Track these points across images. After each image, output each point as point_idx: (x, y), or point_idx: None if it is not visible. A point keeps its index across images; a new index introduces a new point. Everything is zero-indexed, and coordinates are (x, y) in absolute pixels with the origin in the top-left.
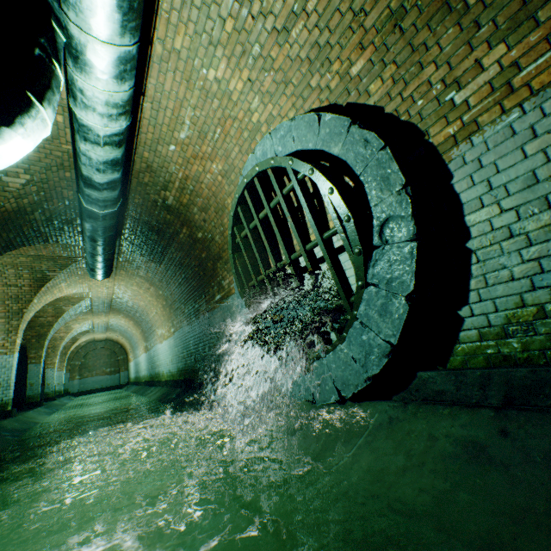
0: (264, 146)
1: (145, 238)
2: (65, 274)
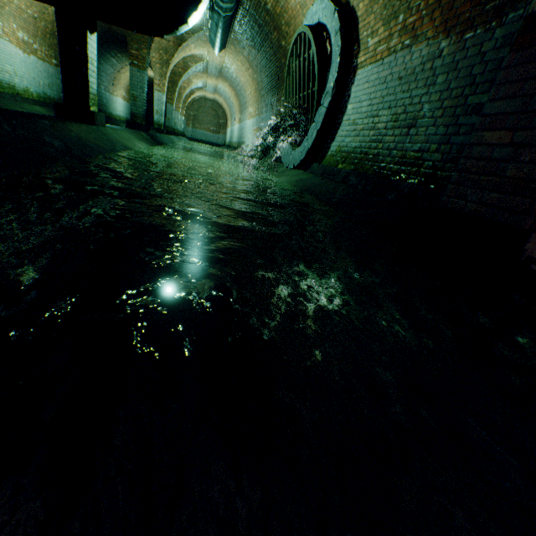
0: (317, 7)
1: (250, 28)
2: (195, 38)
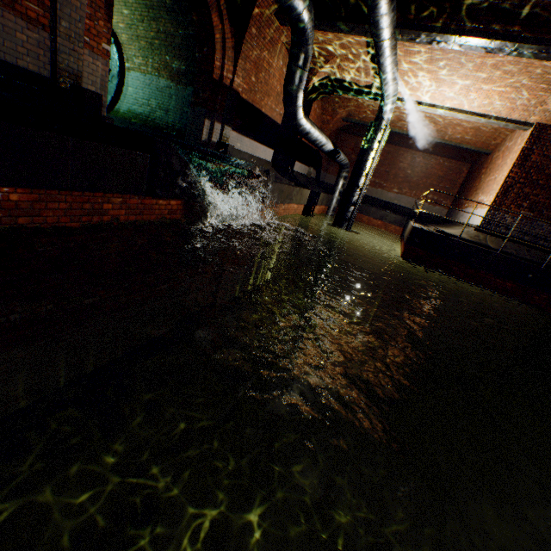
0: None
1: None
2: None
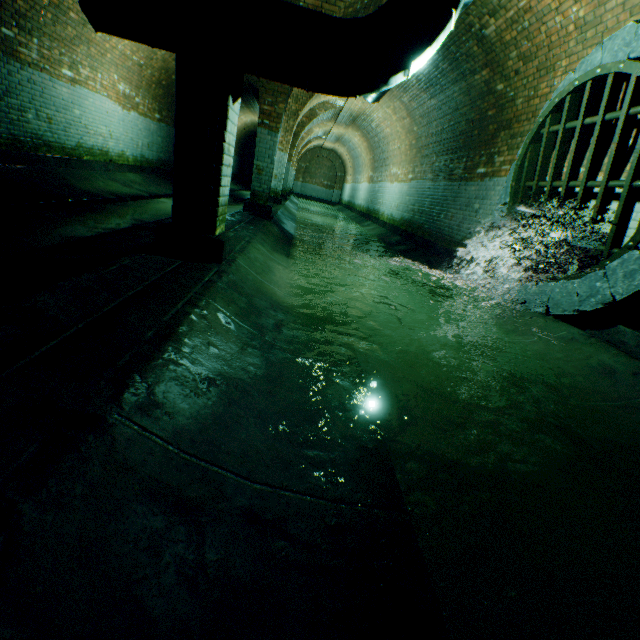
0: None
1: (432, 64)
2: None
